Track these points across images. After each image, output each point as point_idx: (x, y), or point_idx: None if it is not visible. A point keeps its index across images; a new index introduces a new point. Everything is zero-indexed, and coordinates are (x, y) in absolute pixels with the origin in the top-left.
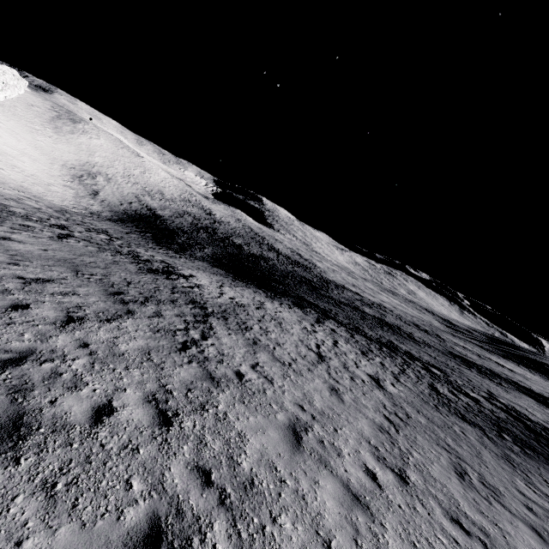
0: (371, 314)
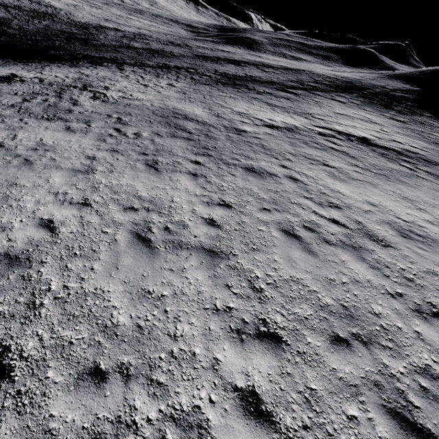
0: (141, 47)
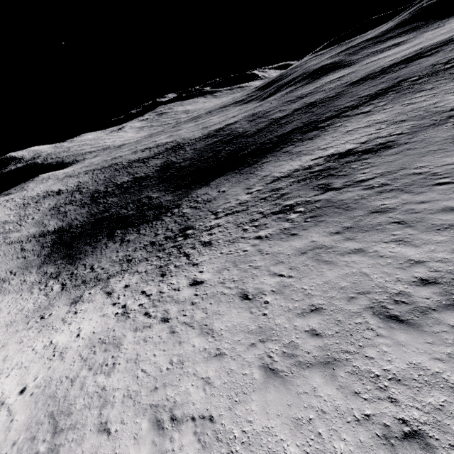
0: (289, 113)
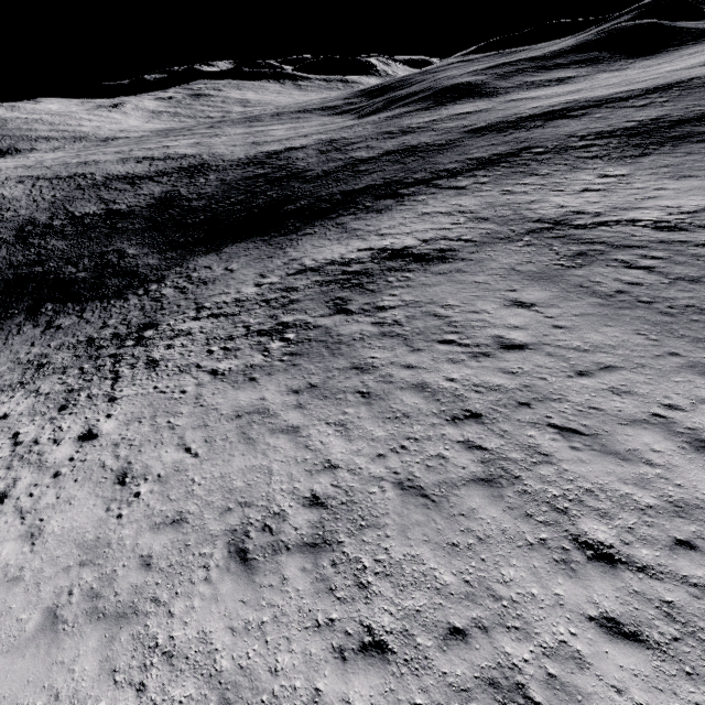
0: (376, 155)
